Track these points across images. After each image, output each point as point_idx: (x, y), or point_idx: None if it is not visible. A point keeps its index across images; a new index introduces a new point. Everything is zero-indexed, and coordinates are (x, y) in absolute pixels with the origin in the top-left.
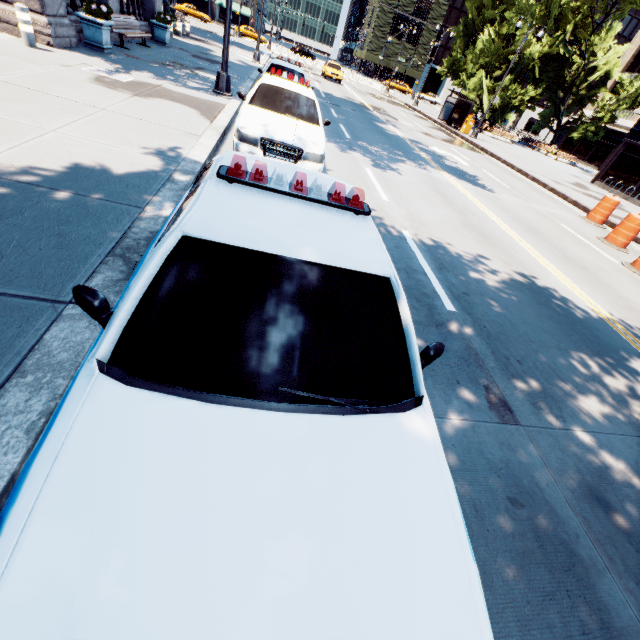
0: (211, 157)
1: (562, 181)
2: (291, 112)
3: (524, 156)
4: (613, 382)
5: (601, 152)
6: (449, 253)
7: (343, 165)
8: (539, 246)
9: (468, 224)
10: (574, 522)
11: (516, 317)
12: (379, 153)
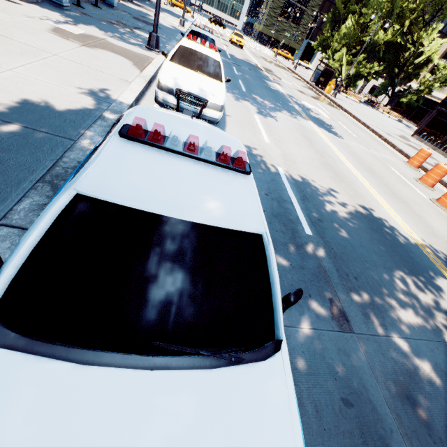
0: (138, 100)
1: (392, 133)
2: (201, 70)
3: (367, 113)
4: (421, 295)
5: (420, 114)
6: (310, 187)
7: (238, 112)
8: (374, 183)
9: (325, 164)
10: (390, 418)
11: (355, 240)
12: (265, 104)
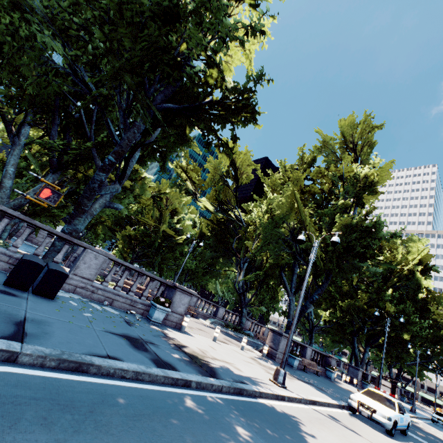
0: None
1: None
2: None
3: None
4: None
5: None
6: None
7: None
8: None
9: None
10: None
11: None
12: None
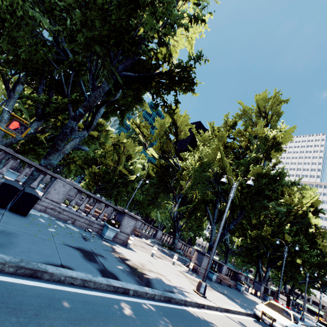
0: None
1: None
2: None
3: None
4: None
5: None
6: None
7: None
8: None
9: None
10: None
11: None
12: None
